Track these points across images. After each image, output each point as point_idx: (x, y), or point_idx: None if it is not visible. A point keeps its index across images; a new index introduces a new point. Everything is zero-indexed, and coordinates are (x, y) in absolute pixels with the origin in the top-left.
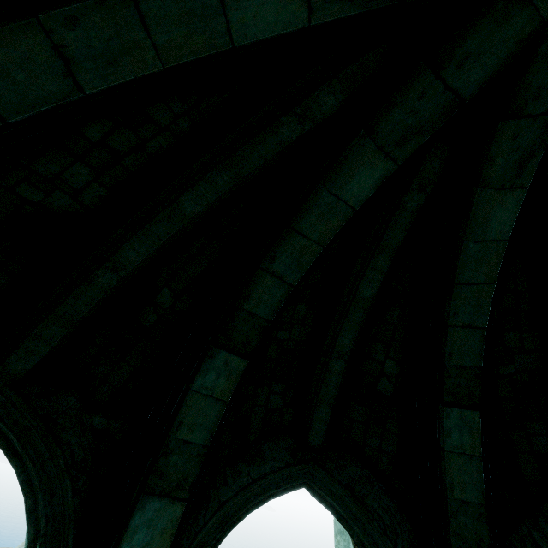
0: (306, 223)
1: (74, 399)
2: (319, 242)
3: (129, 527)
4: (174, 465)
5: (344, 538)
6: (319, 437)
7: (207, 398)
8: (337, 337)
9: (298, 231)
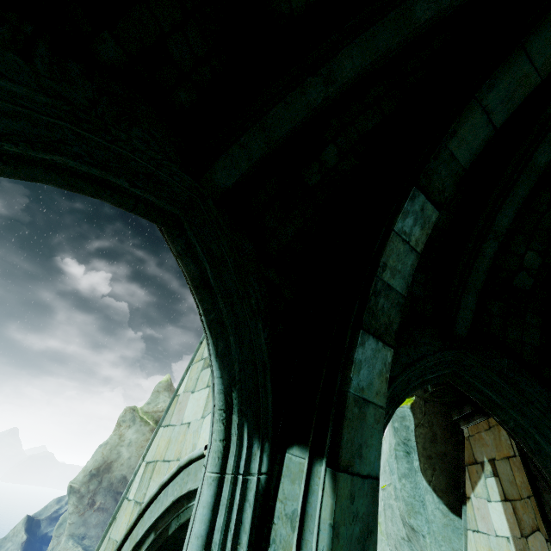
0: (539, 41)
1: (250, 245)
2: (540, 72)
3: (355, 361)
4: (381, 308)
5: (410, 480)
6: (466, 327)
7: (405, 245)
8: (496, 216)
9: (527, 52)
